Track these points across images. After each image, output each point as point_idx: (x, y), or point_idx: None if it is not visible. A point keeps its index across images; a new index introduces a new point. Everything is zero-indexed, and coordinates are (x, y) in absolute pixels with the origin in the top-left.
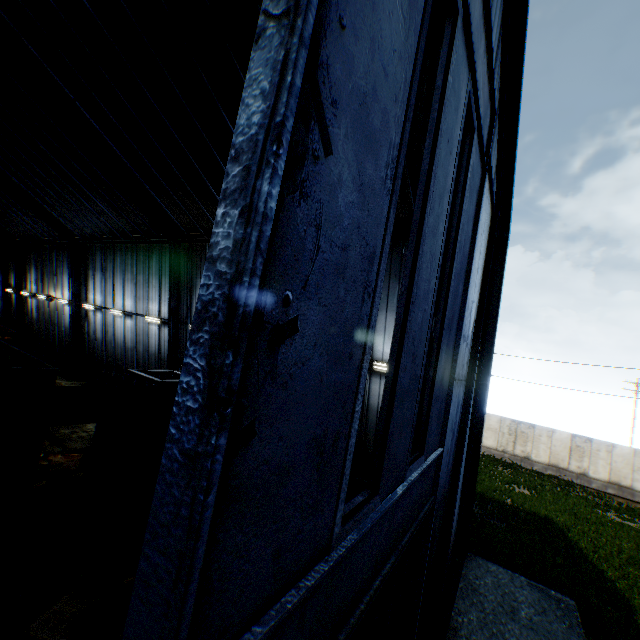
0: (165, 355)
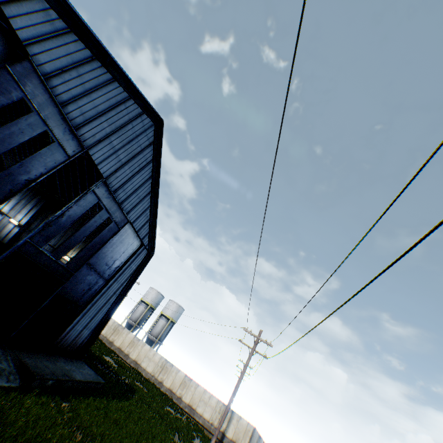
0: (7, 240)
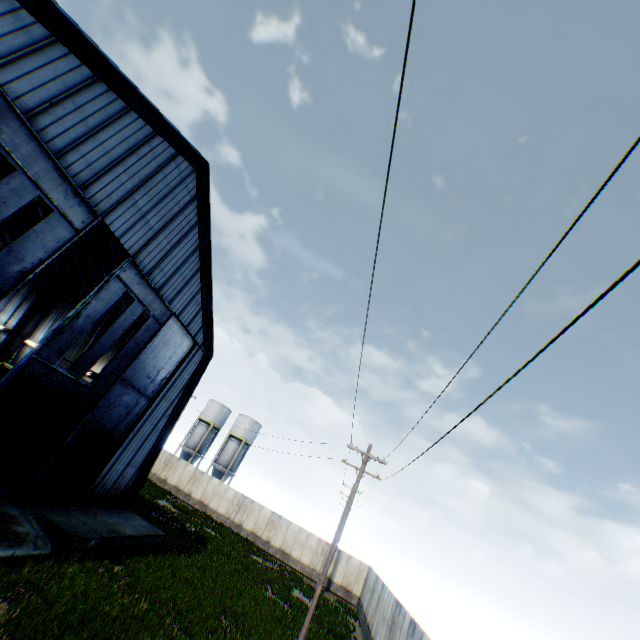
0: None
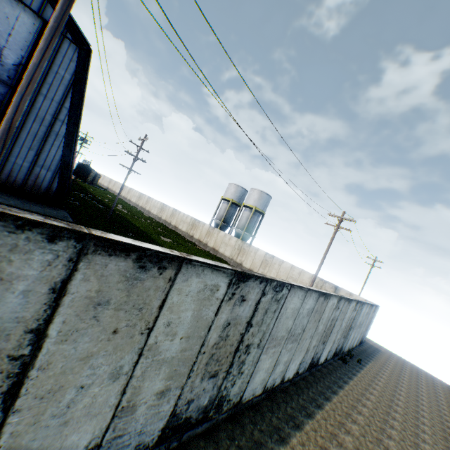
0: None
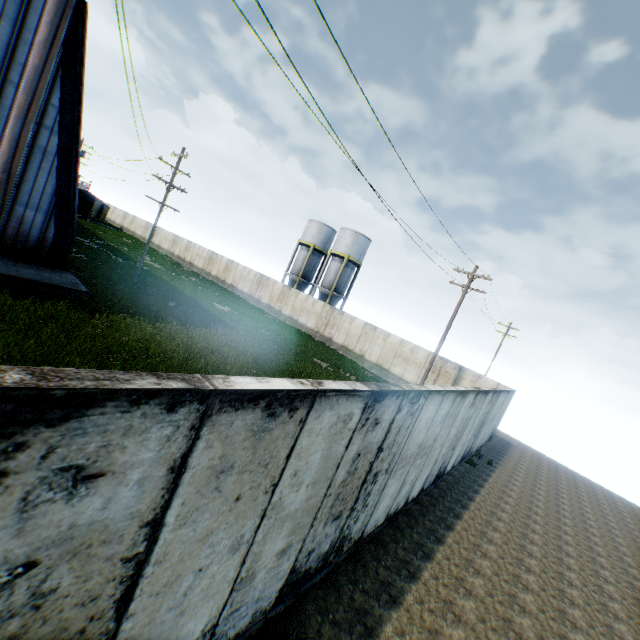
0: None
